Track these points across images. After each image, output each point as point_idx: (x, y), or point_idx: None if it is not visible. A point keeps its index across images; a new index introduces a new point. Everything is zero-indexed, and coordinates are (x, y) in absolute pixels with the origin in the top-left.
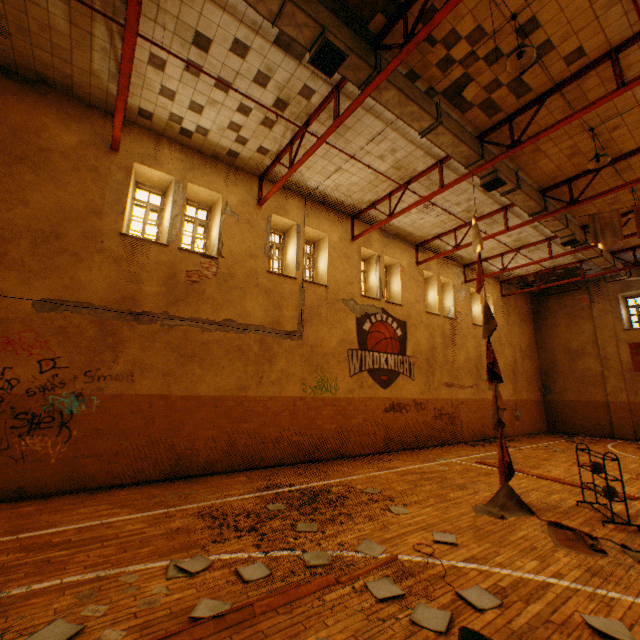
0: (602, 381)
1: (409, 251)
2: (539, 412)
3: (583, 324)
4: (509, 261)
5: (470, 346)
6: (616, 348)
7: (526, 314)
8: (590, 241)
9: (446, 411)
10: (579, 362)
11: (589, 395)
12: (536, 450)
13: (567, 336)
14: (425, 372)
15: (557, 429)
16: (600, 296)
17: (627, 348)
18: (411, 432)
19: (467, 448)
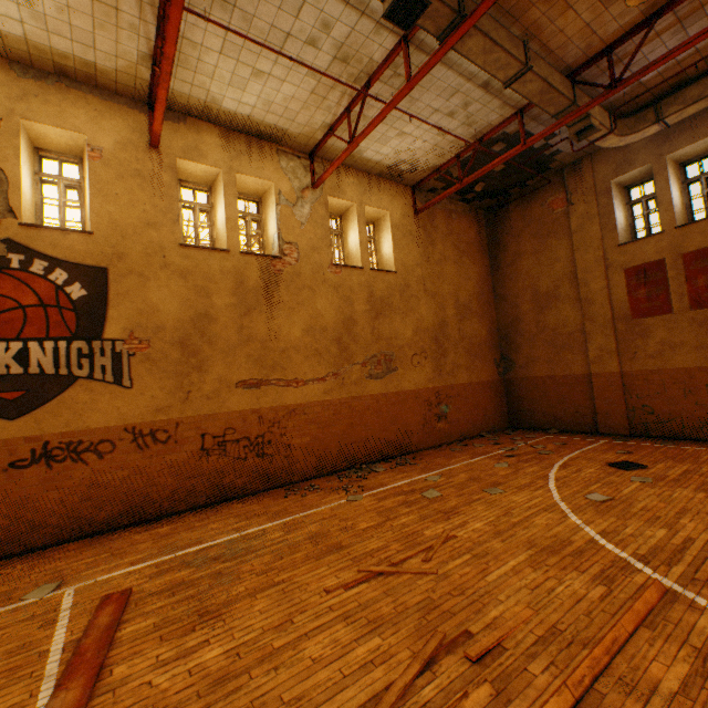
0: (583, 341)
1: (125, 116)
2: (494, 399)
3: (557, 247)
4: (356, 119)
5: (323, 306)
6: (605, 281)
7: (475, 243)
8: (486, 21)
9: (242, 434)
10: (551, 313)
11: (565, 366)
12: (385, 500)
13: (535, 271)
14: (174, 367)
15: (522, 423)
16: (582, 190)
17: (623, 278)
18: (118, 495)
19: (254, 508)
